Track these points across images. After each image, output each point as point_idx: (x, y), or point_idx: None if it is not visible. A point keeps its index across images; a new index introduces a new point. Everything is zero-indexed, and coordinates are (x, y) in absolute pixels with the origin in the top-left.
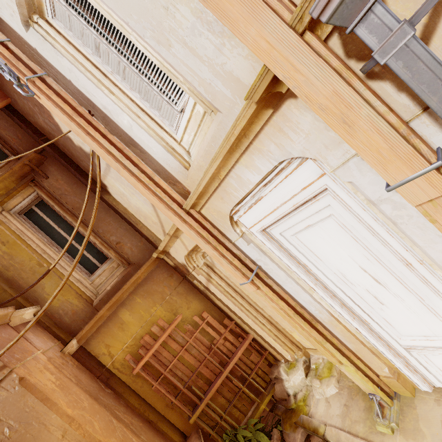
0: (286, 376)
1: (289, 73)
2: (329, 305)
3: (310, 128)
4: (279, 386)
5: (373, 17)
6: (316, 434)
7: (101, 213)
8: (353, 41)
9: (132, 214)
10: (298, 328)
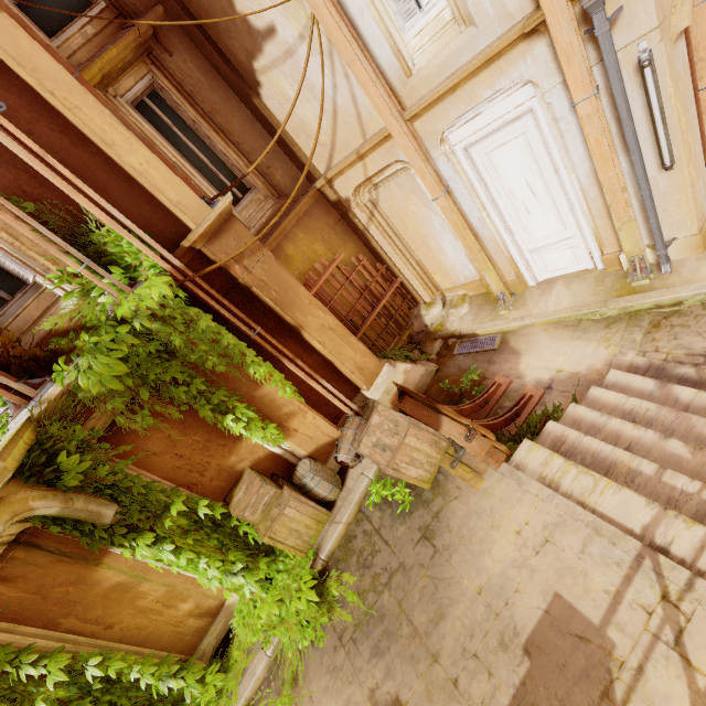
0: (426, 311)
1: (554, 23)
2: (491, 222)
3: (542, 60)
4: (418, 321)
5: (600, 15)
6: (454, 335)
7: (246, 124)
8: (585, 14)
9: (287, 131)
10: (467, 240)
